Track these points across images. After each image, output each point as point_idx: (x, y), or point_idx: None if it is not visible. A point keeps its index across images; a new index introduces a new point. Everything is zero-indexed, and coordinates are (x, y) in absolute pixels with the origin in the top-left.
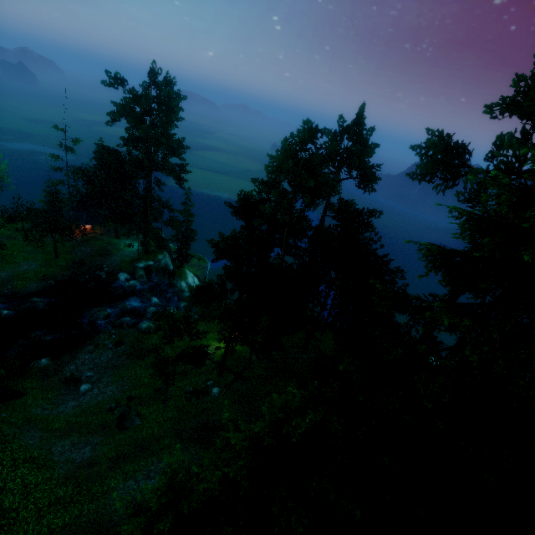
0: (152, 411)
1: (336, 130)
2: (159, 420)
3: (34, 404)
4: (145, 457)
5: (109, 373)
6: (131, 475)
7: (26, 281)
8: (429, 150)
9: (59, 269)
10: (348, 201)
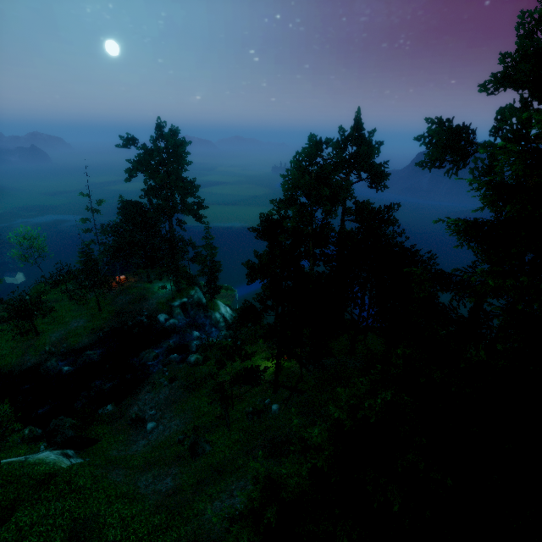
0: (219, 437)
1: (338, 140)
2: (228, 444)
3: (109, 447)
4: (224, 479)
5: (169, 408)
6: (215, 496)
7: (78, 337)
8: (432, 138)
9: (105, 321)
10: (363, 202)
